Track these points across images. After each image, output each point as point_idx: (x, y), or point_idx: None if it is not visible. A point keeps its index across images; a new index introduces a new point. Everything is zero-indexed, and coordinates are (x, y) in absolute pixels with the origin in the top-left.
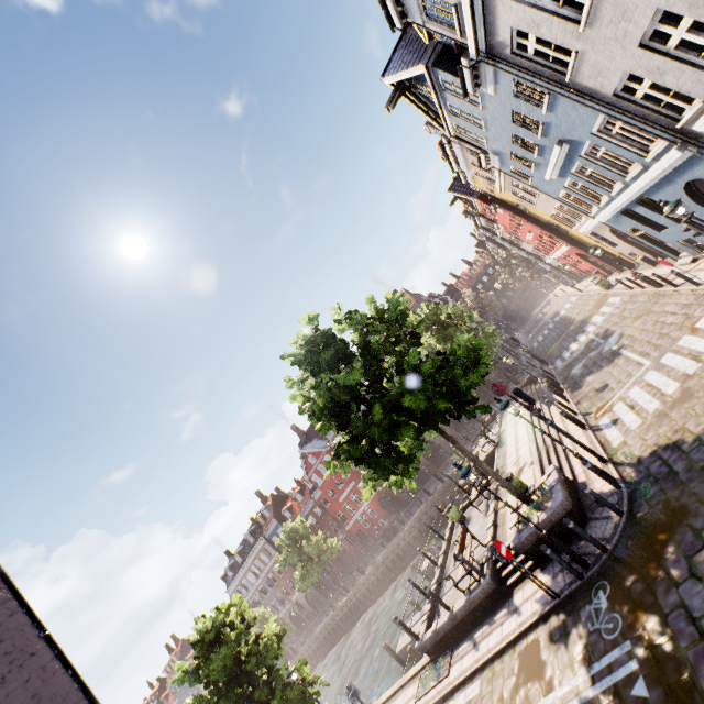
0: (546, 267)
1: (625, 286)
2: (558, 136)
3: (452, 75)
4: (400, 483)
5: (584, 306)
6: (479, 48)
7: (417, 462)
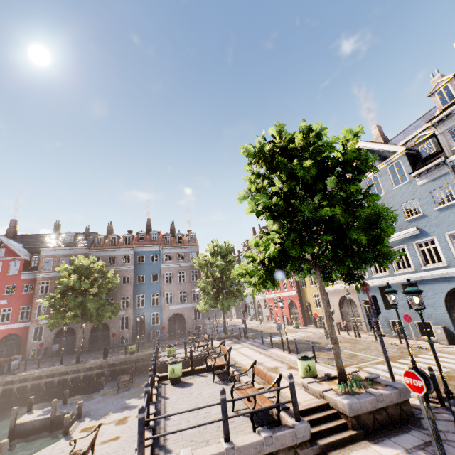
0: (248, 300)
1: (324, 328)
2: (418, 225)
3: (409, 164)
4: (264, 279)
5: (271, 328)
6: (454, 160)
7: (276, 281)
